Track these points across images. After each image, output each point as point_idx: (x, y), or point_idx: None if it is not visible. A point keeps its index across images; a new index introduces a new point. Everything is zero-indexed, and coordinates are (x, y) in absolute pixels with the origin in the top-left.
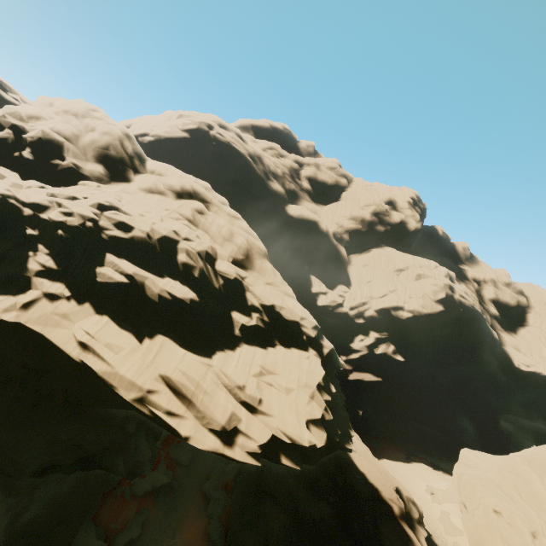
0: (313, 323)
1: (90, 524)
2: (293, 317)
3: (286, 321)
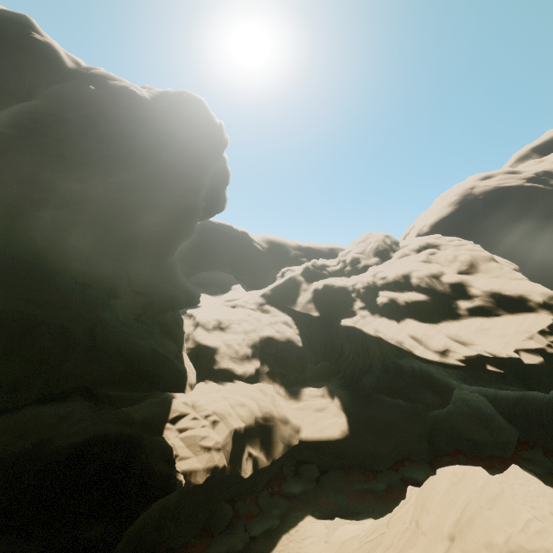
0: (540, 291)
1: (426, 463)
2: (514, 291)
3: (508, 296)
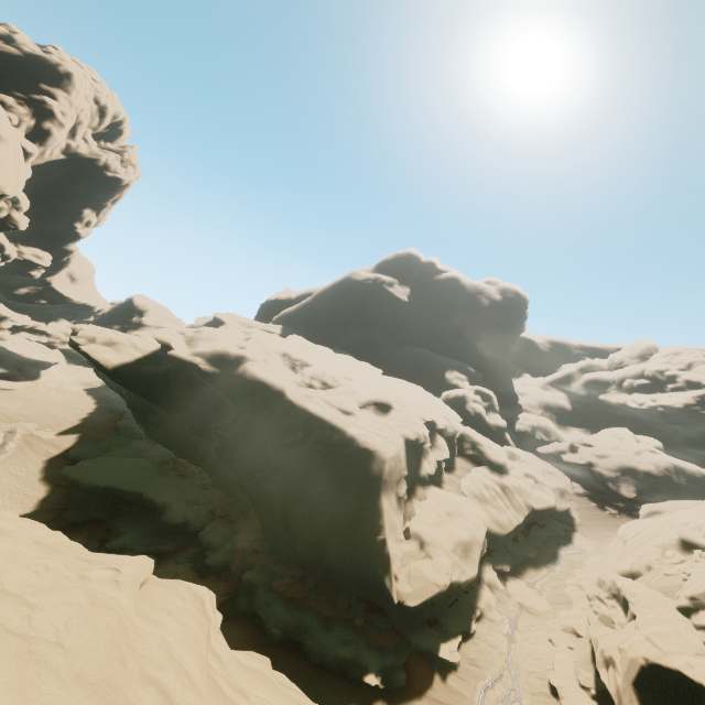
0: None
1: None
2: (696, 379)
3: (693, 382)
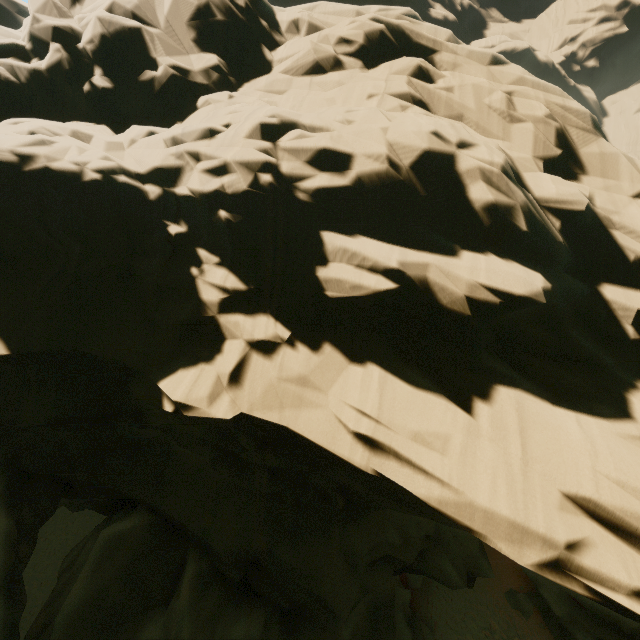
0: None
1: None
2: None
3: None
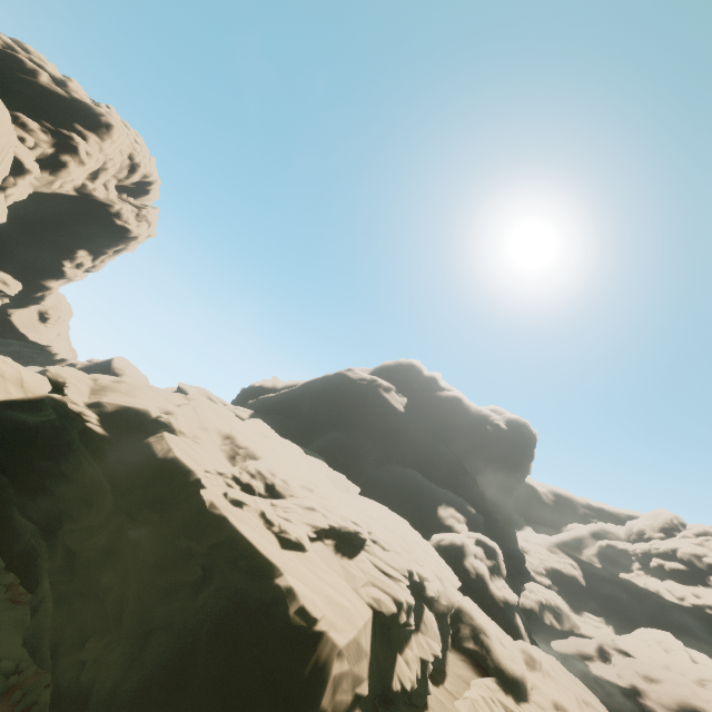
0: None
1: None
2: None
3: None
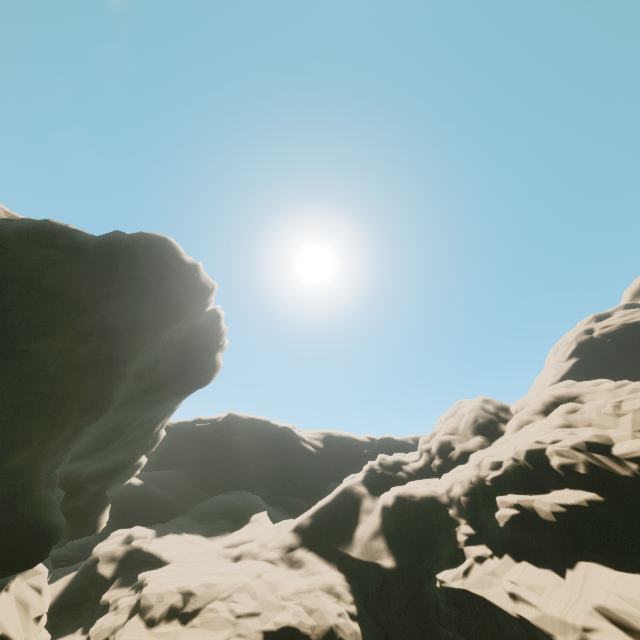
0: None
1: None
2: None
3: None
